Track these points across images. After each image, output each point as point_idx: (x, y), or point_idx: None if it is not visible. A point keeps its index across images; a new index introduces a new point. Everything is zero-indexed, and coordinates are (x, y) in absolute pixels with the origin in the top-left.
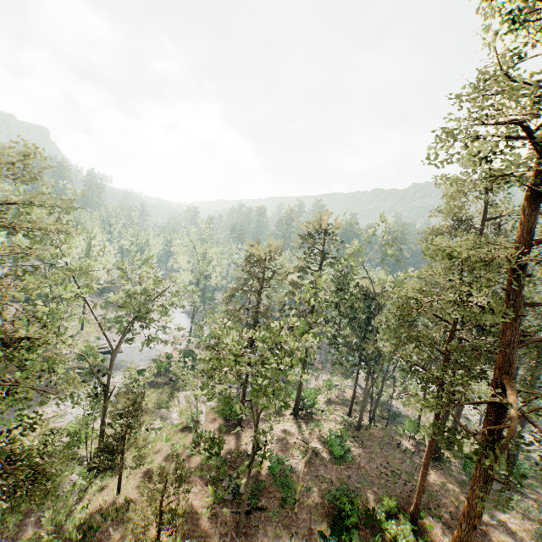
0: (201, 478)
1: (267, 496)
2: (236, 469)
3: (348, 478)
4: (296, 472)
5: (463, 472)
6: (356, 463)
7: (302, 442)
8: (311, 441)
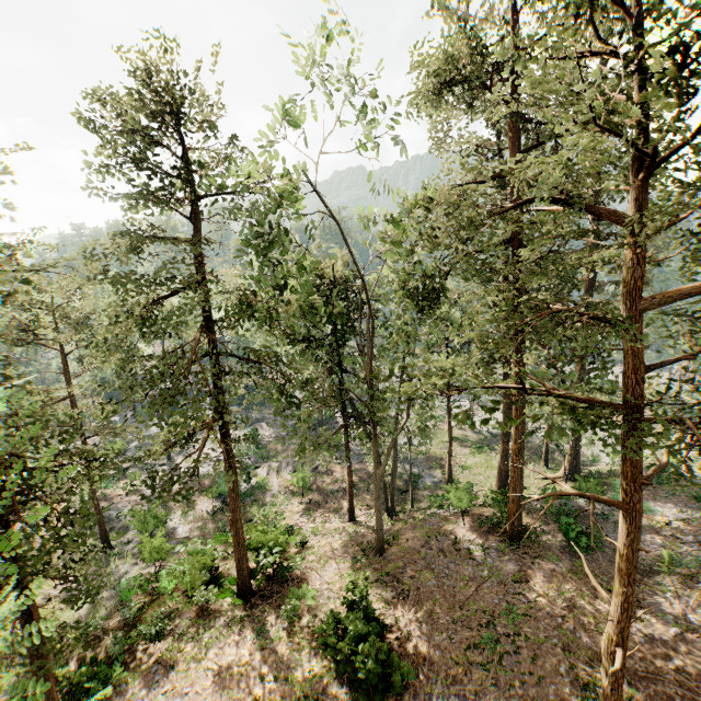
0: None
1: None
2: None
3: None
4: None
5: (559, 537)
6: (410, 661)
7: (276, 682)
8: (297, 662)
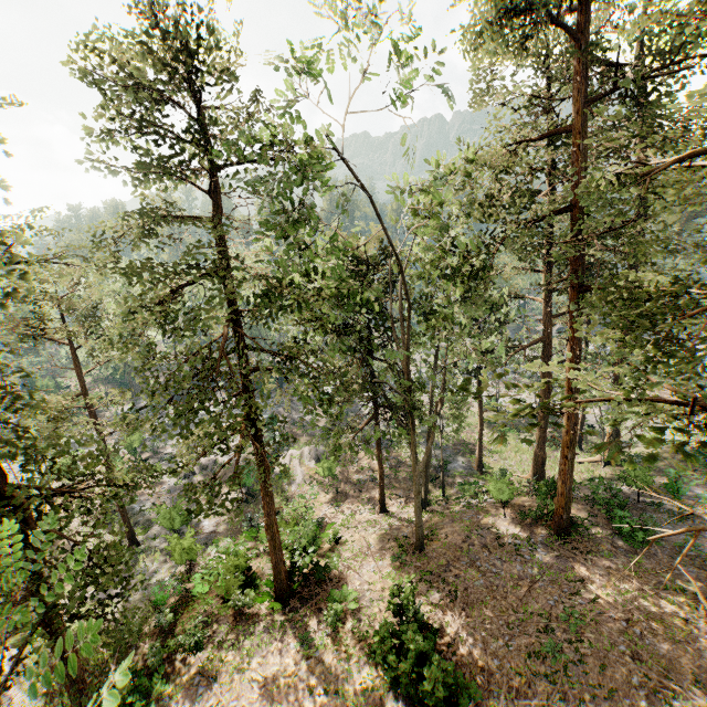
0: None
1: None
2: None
3: None
4: None
5: (609, 530)
6: (468, 671)
7: (327, 696)
8: (346, 672)
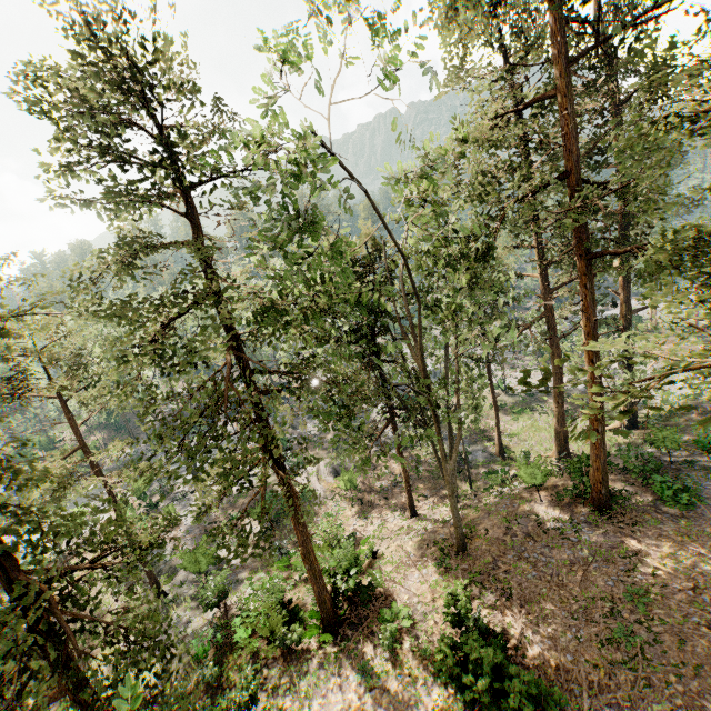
0: None
1: None
2: None
3: None
4: None
5: (648, 497)
6: (542, 673)
7: None
8: (415, 697)
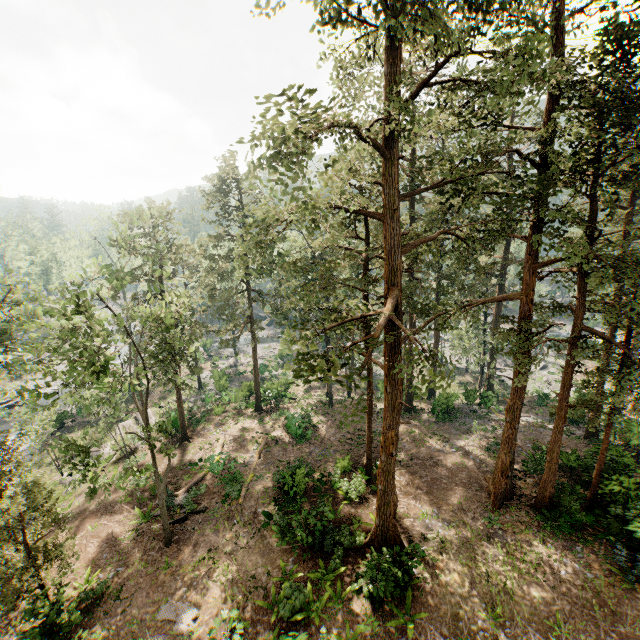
0: (129, 504)
1: (210, 498)
2: (176, 483)
3: (309, 455)
4: (250, 466)
5: (435, 415)
6: (320, 438)
7: (262, 434)
8: (273, 431)
